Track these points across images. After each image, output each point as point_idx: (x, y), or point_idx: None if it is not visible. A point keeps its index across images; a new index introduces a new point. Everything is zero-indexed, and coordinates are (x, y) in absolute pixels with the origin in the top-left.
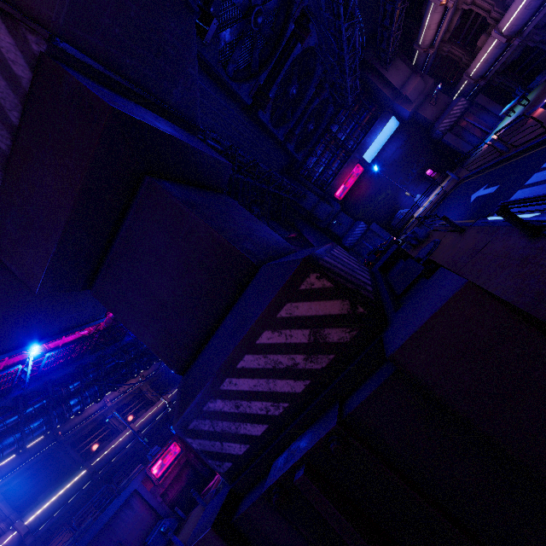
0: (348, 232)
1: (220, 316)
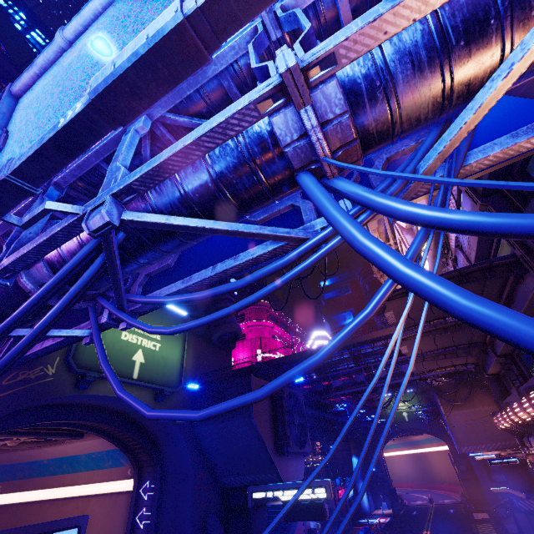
0: (498, 471)
1: (529, 491)
